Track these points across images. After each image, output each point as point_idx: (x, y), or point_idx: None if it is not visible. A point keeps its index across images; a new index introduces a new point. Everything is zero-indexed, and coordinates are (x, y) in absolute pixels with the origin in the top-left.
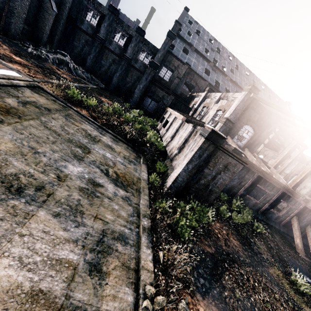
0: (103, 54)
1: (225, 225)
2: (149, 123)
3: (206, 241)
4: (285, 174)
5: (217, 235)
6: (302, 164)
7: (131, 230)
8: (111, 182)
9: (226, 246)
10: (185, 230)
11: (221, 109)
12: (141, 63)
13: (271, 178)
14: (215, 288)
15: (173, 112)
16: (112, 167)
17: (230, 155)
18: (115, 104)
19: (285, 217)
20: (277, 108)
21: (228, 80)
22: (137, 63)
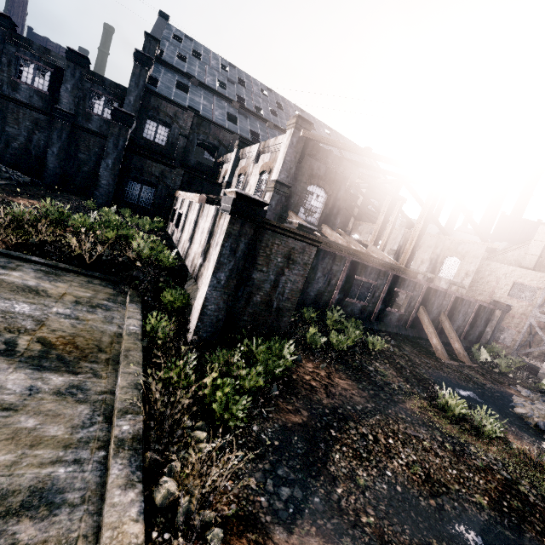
0: (6, 113)
1: (323, 360)
2: (146, 227)
3: (289, 405)
4: (393, 251)
5: (310, 385)
6: (410, 231)
7: (79, 462)
8: (19, 368)
9: (329, 397)
10: (235, 403)
11: (265, 169)
12: (99, 120)
13: (370, 259)
14: (315, 493)
15: (185, 194)
16: (29, 332)
17: (288, 235)
18: (60, 207)
19: (408, 313)
20: (345, 147)
21: (271, 128)
22: (92, 121)
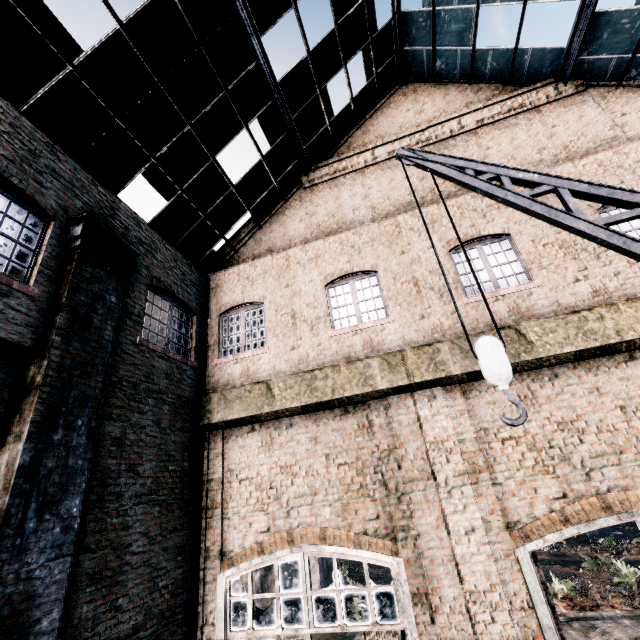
0: None
1: None
2: None
3: None
4: None
5: None
6: None
7: None
8: None
9: None
10: None
11: None
12: None
13: None
14: None
15: None
16: None
17: None
18: None
19: None
20: None
21: None
22: None
